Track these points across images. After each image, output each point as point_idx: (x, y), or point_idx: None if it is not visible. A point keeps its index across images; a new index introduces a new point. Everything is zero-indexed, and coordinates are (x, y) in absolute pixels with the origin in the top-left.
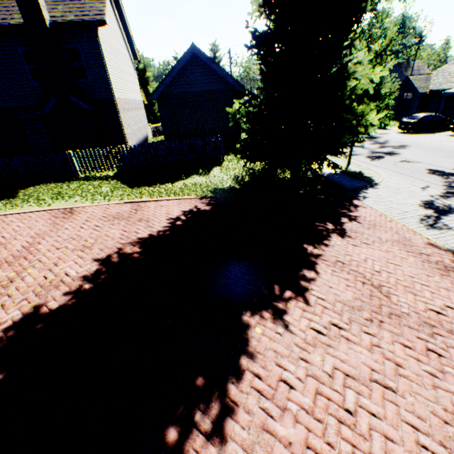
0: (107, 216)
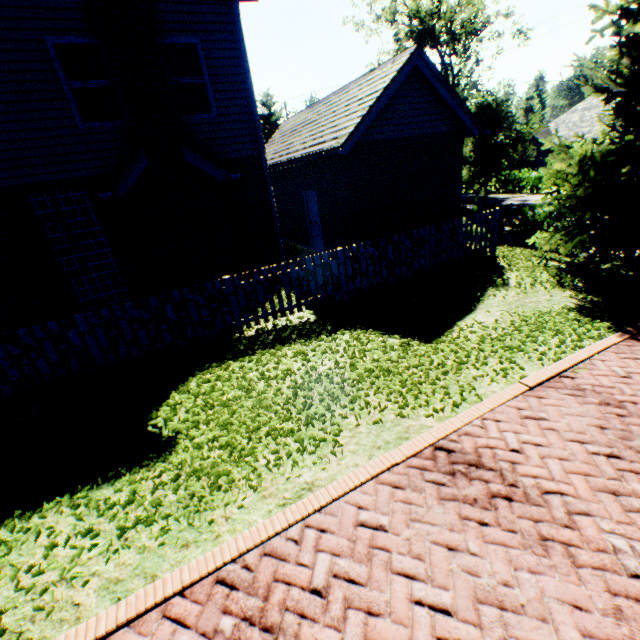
0: (607, 449)
